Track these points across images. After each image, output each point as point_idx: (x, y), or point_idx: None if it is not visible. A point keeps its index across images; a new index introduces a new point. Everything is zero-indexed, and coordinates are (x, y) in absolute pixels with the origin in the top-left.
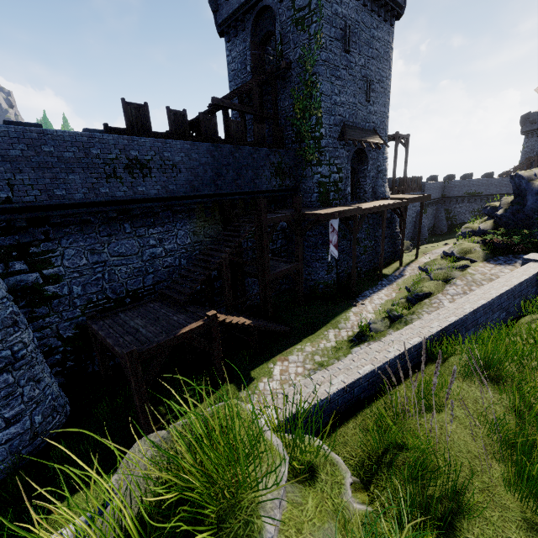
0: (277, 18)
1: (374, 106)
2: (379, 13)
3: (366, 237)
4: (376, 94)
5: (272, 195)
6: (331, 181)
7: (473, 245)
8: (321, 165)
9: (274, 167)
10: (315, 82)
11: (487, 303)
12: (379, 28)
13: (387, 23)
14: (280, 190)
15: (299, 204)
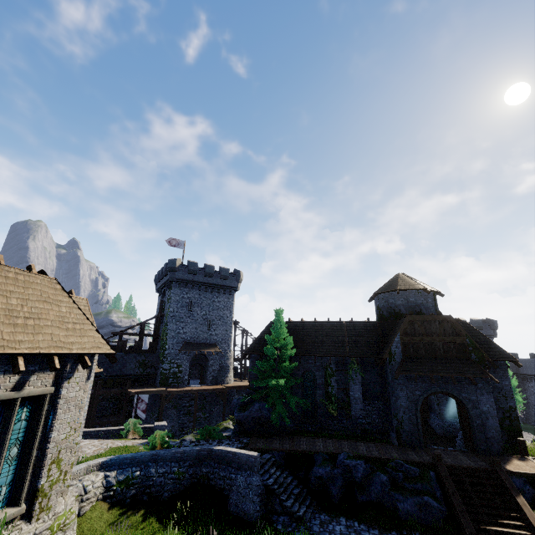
0: (165, 295)
1: (216, 331)
2: (218, 292)
3: (199, 410)
4: (217, 325)
5: (135, 377)
6: (171, 372)
7: (227, 421)
8: (164, 363)
9: (139, 362)
10: (166, 325)
11: (85, 431)
12: (219, 297)
13: (226, 294)
14: (141, 374)
15: (129, 385)
